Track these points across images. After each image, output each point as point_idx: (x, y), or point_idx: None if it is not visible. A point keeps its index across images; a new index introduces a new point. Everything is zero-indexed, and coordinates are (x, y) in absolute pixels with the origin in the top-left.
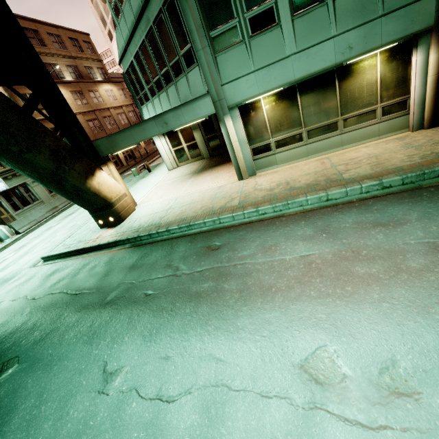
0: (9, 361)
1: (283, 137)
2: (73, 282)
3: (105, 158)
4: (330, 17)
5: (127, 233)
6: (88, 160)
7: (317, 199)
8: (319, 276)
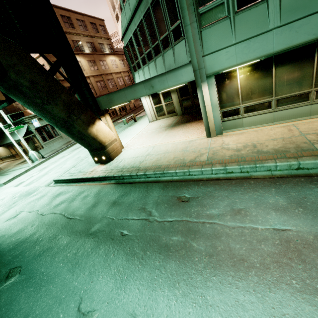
0: (14, 269)
1: (252, 104)
2: (69, 207)
3: (104, 110)
4: None
5: (114, 171)
6: (91, 112)
7: (287, 167)
8: (300, 260)
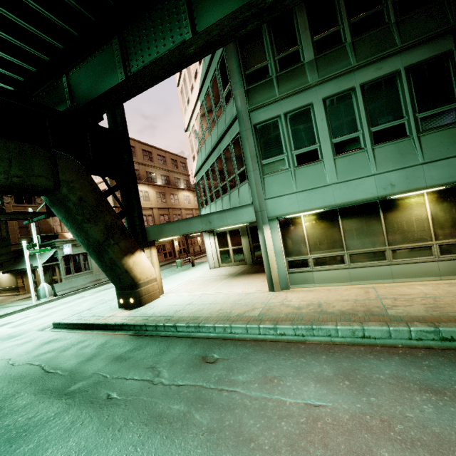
0: None
1: (322, 255)
2: (56, 357)
3: (151, 242)
4: (370, 160)
5: (137, 319)
6: (134, 240)
7: (350, 333)
8: (322, 444)
